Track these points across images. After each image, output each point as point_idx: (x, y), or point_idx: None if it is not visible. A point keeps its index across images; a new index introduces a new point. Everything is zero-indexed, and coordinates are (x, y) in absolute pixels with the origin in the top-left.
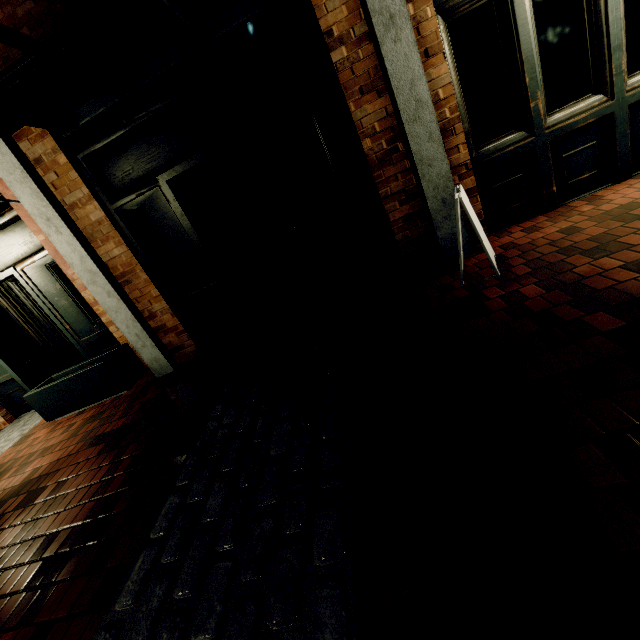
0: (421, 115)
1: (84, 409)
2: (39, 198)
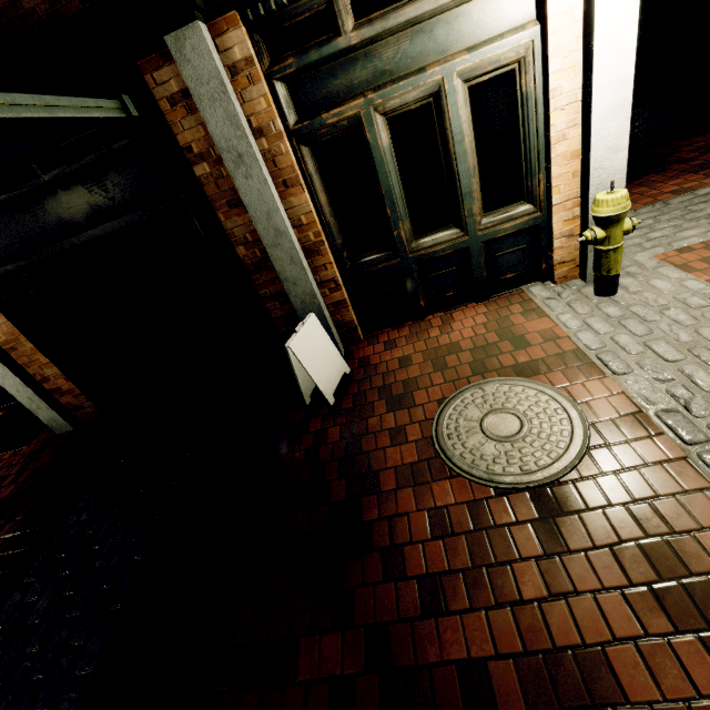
0: (281, 242)
1: None
2: None
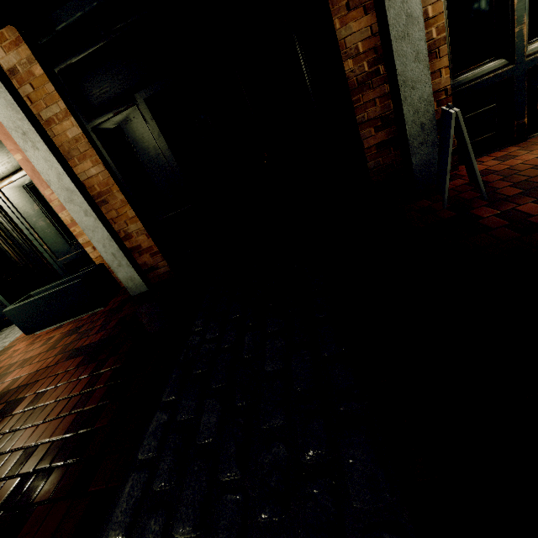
0: (410, 32)
1: (62, 324)
2: (14, 110)
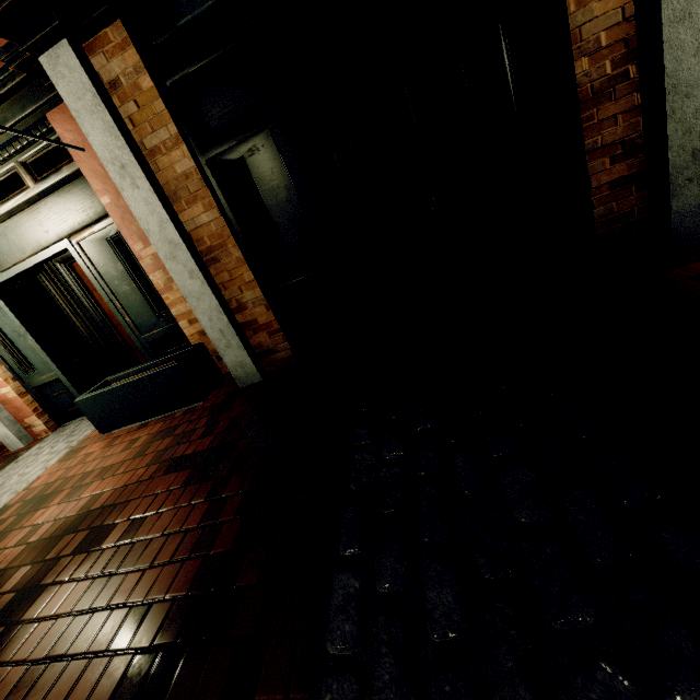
0: (694, 10)
1: (146, 421)
2: (113, 136)
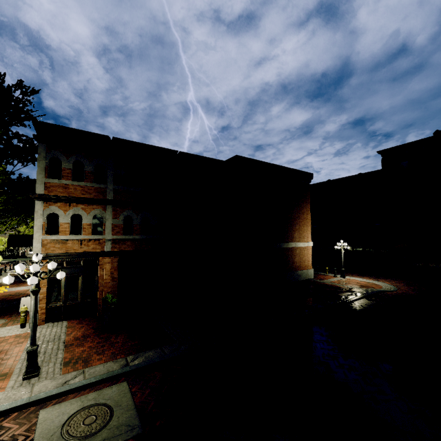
0: None
1: None
2: None
